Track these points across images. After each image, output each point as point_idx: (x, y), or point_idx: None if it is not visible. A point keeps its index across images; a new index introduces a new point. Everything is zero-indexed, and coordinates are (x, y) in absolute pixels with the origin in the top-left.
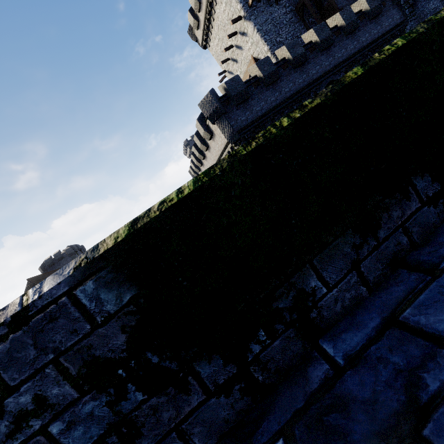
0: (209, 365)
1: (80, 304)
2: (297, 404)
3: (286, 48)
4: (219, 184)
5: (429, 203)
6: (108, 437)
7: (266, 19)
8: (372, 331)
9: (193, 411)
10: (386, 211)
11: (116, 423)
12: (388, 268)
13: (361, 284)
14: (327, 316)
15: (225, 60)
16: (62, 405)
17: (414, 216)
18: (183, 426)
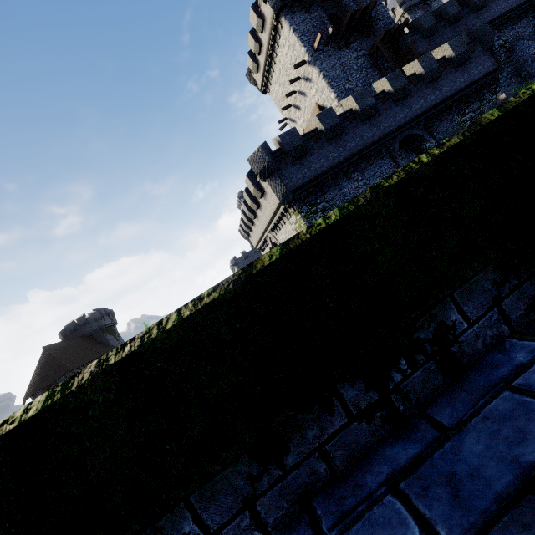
0: None
1: None
2: None
3: (353, 99)
4: (74, 402)
5: (361, 418)
6: None
7: (333, 64)
8: None
9: None
10: (299, 429)
11: None
12: (297, 505)
13: (256, 529)
14: None
15: (287, 107)
16: None
17: (338, 436)
18: None
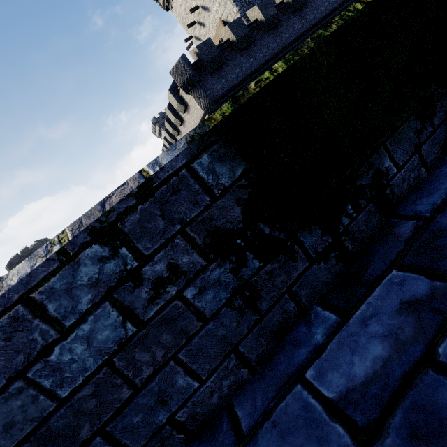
0: (310, 236)
1: (198, 177)
2: (393, 254)
3: (258, 9)
4: (309, 63)
5: None
6: (234, 300)
7: None
8: (444, 193)
9: (300, 276)
10: (439, 100)
11: (239, 288)
12: (441, 152)
13: (422, 166)
14: (397, 193)
15: (191, 24)
16: (193, 272)
17: None
18: (293, 289)
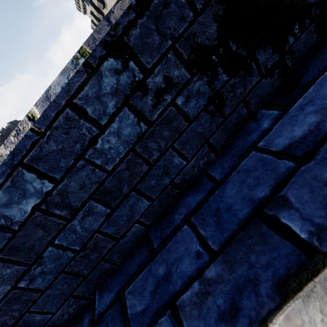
0: (264, 54)
1: None
2: (324, 64)
3: None
4: None
5: None
6: (208, 107)
7: None
8: None
9: (253, 89)
10: None
11: (212, 97)
12: None
13: None
14: None
15: None
16: (181, 84)
17: None
18: (247, 99)
